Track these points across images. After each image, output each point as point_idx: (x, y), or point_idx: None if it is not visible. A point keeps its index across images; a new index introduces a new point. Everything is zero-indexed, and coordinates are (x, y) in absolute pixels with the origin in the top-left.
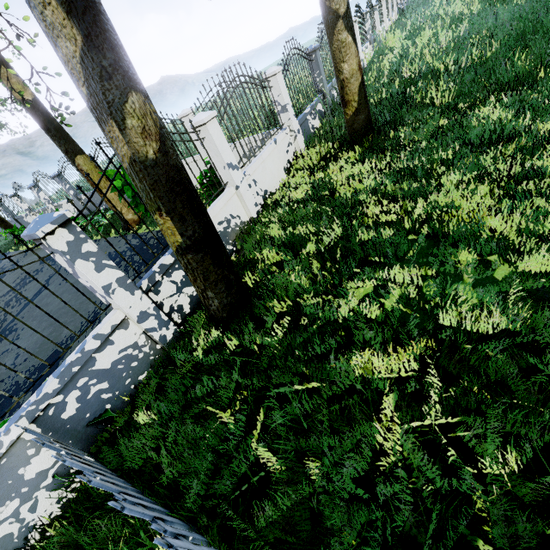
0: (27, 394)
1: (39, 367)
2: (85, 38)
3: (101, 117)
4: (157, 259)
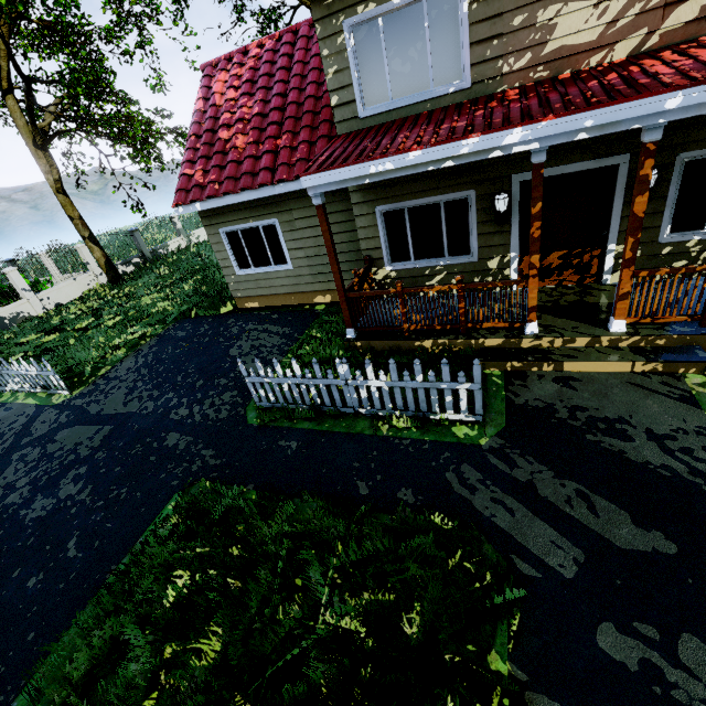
0: None
1: None
2: None
3: None
4: None
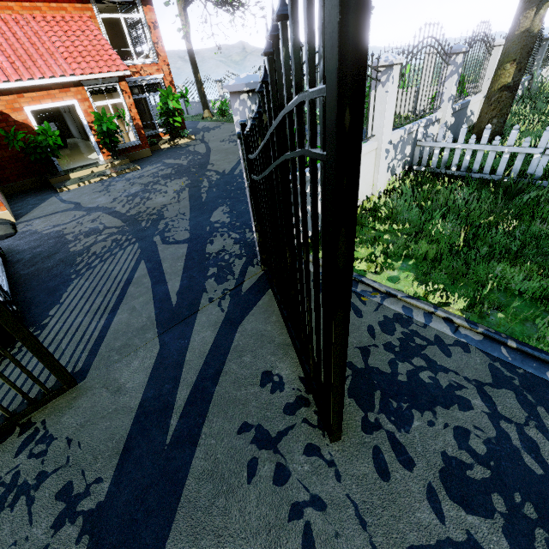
0: None
1: None
2: None
3: (530, 5)
4: None
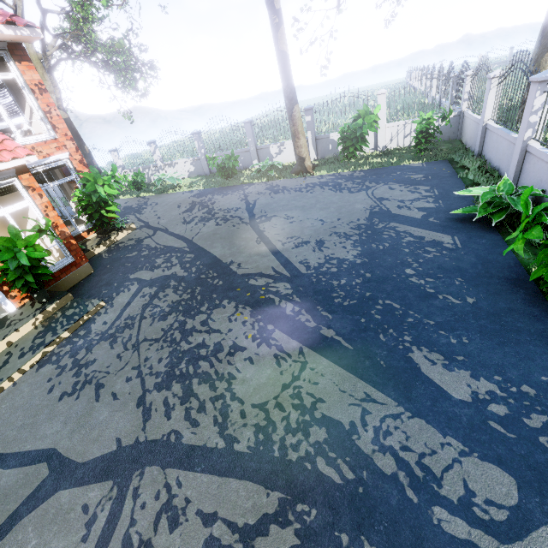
0: (390, 224)
1: (369, 217)
2: None
3: None
4: (391, 178)
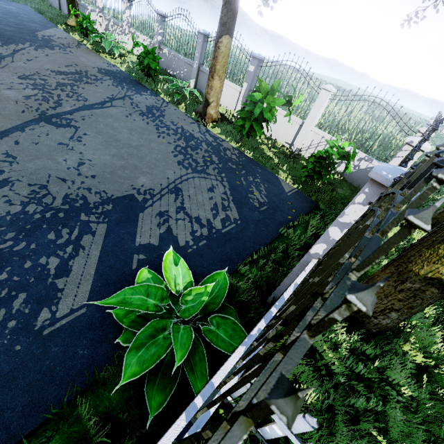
0: (100, 224)
1: (113, 199)
2: None
3: None
4: (239, 179)
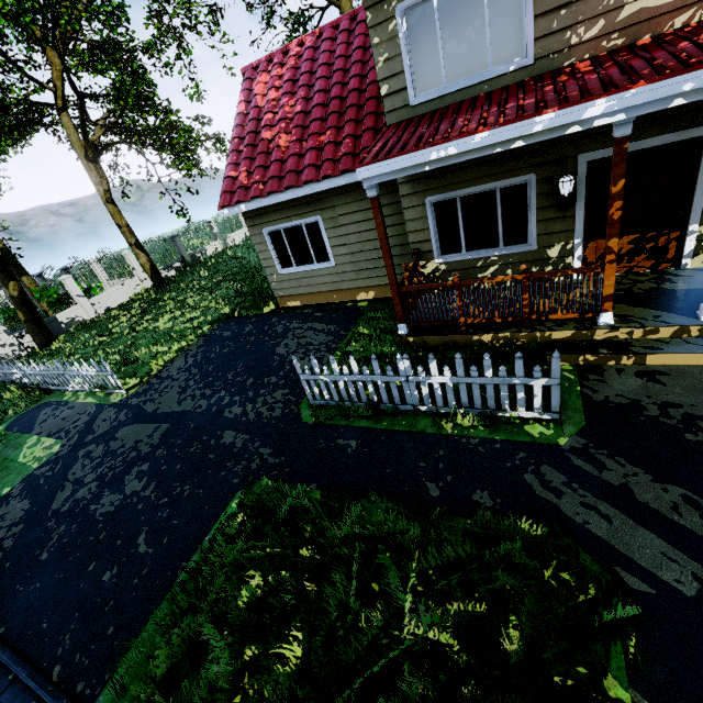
0: None
1: None
2: (1, 271)
3: (3, 286)
4: None
